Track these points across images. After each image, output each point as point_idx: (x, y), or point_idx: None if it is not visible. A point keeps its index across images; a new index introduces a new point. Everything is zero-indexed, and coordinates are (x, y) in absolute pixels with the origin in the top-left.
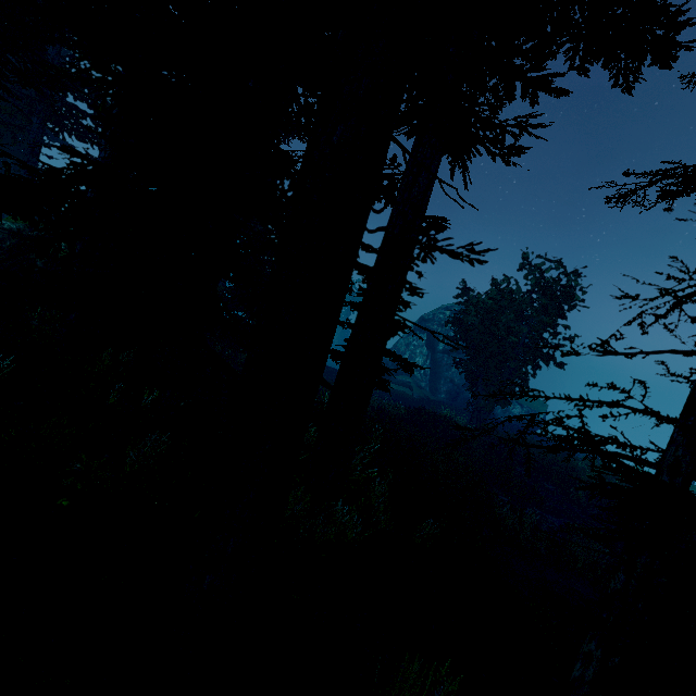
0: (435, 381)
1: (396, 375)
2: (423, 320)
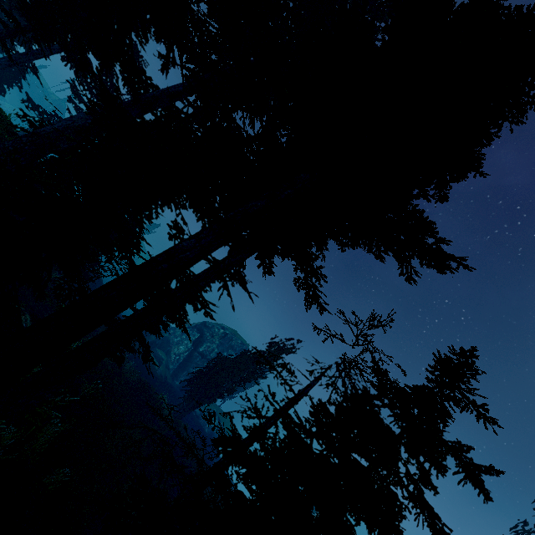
0: (181, 369)
1: (159, 348)
2: (205, 324)
